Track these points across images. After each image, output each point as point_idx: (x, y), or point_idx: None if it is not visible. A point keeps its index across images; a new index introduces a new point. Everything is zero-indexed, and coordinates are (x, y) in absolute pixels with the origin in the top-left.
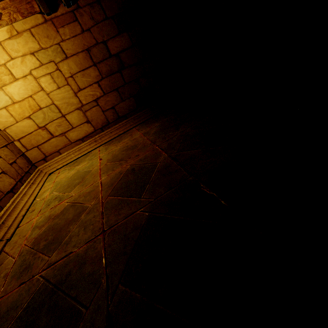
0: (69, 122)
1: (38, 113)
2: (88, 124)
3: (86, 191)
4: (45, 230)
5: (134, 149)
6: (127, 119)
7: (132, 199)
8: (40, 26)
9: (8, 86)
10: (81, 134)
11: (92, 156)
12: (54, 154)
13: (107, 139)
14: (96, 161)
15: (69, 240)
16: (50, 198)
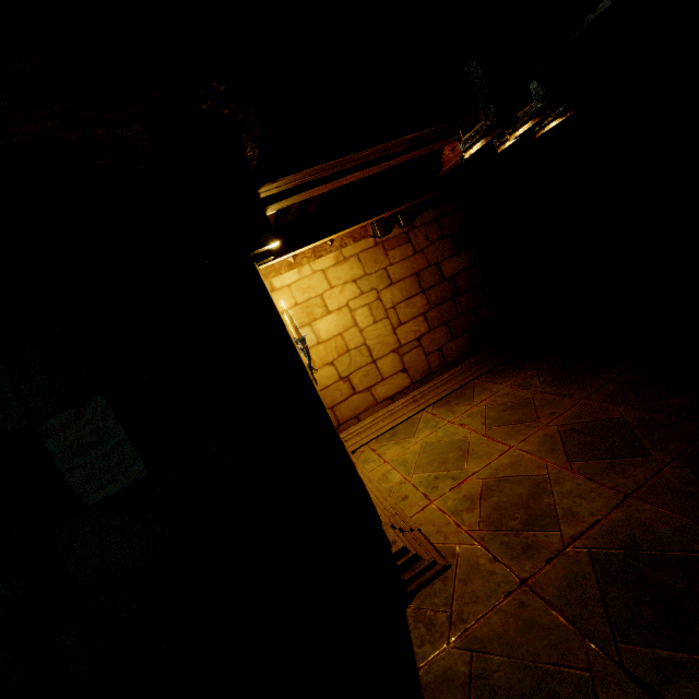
0: (380, 371)
1: (344, 356)
2: (404, 373)
3: (503, 462)
4: (489, 511)
5: (529, 406)
6: (459, 366)
7: (632, 459)
8: (369, 250)
9: (318, 322)
10: (391, 389)
11: (428, 422)
12: (349, 421)
13: (434, 398)
14: (456, 428)
15: (569, 512)
16: (421, 479)
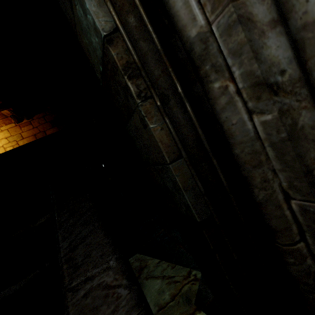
0: None
1: None
2: None
3: None
4: None
5: None
6: None
7: None
8: (13, 127)
9: None
10: None
11: None
12: None
13: None
14: None
15: None
16: None
